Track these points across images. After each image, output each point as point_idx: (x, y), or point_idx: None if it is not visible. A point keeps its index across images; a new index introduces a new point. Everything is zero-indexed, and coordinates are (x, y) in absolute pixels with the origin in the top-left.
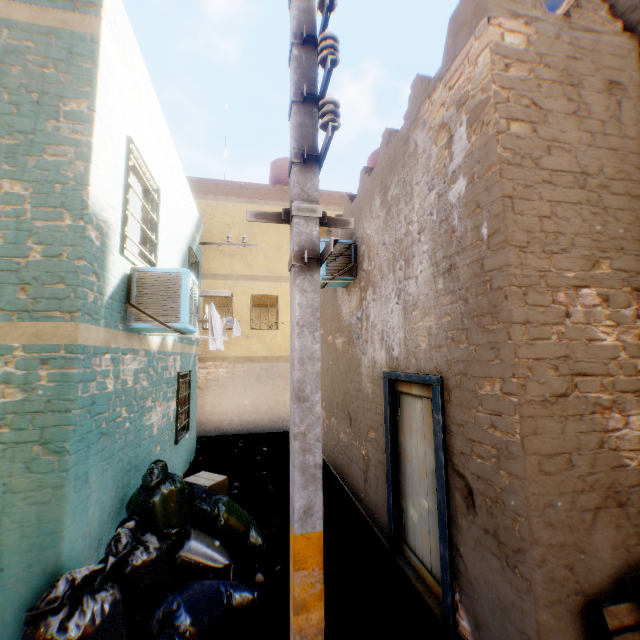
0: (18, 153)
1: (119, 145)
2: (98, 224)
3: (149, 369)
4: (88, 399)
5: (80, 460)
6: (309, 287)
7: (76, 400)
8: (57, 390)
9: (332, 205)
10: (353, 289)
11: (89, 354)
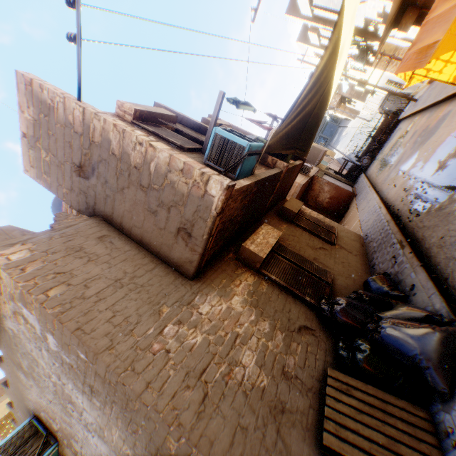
0: None
1: None
2: None
3: None
4: None
5: None
6: None
7: None
8: None
9: None
10: (65, 451)
11: None
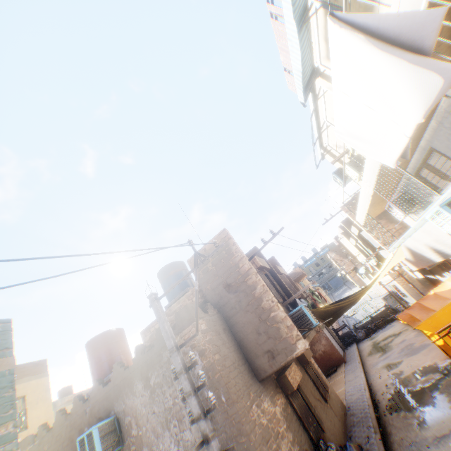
0: None
1: None
2: None
3: None
4: None
5: None
6: None
7: None
8: None
9: (28, 375)
10: None
11: None
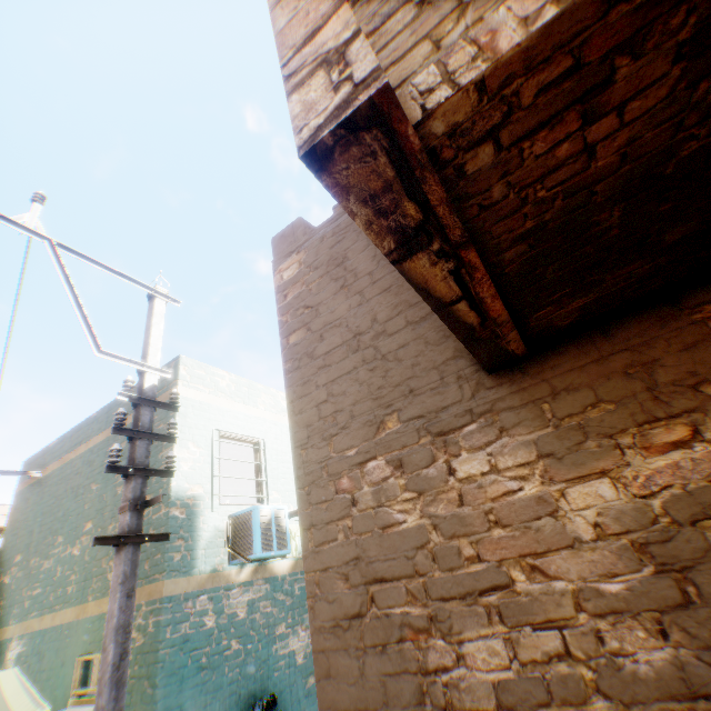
0: (150, 478)
1: (203, 440)
2: (182, 503)
3: (275, 594)
4: (178, 637)
5: (171, 691)
6: (119, 561)
7: (163, 640)
8: (155, 633)
9: None
10: None
11: (177, 600)
